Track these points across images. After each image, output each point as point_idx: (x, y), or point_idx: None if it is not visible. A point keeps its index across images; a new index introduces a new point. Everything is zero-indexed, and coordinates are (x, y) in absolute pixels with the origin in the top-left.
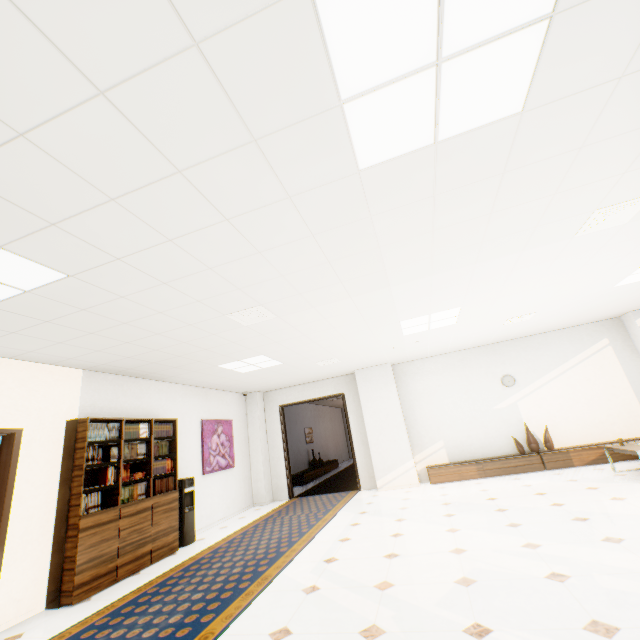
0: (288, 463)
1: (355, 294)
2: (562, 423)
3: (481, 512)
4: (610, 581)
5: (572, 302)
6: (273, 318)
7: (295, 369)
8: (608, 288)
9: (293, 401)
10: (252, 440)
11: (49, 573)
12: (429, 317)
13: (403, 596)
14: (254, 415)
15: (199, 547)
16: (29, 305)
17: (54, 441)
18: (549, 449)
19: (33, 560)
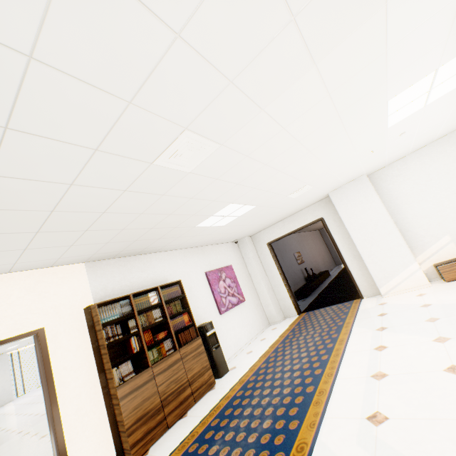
0: (288, 287)
1: (322, 52)
2: None
3: None
4: None
5: None
6: (216, 149)
7: (269, 209)
8: None
9: (277, 237)
10: (253, 276)
11: (111, 433)
12: (433, 77)
13: None
14: (248, 256)
15: (231, 380)
16: None
17: (78, 328)
18: None
19: (93, 428)
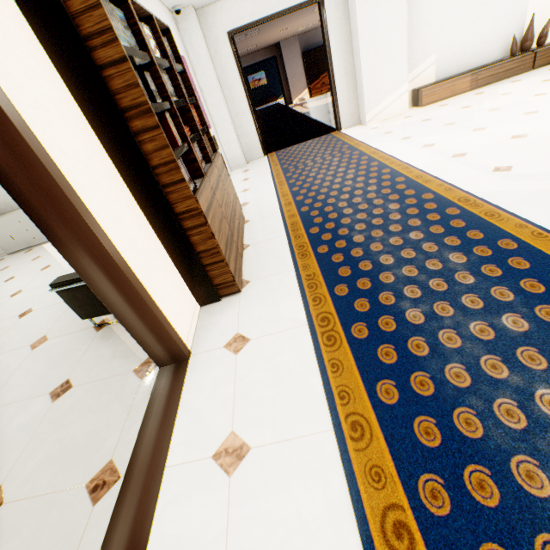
0: (255, 117)
1: None
2: None
3: None
4: None
5: None
6: None
7: None
8: None
9: (248, 21)
10: (207, 93)
11: (181, 277)
12: None
13: None
14: (199, 52)
15: (265, 209)
16: None
17: (26, 49)
18: (540, 46)
19: (161, 271)
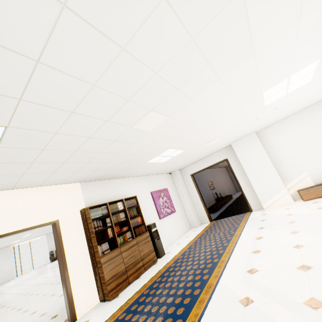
0: (204, 204)
1: (223, 75)
2: None
3: None
4: None
5: None
6: (165, 119)
7: (193, 152)
8: None
9: (197, 170)
10: (181, 196)
11: (96, 285)
12: (288, 81)
13: None
14: (178, 183)
15: (167, 258)
16: (10, 156)
17: (77, 222)
18: None
19: (86, 280)
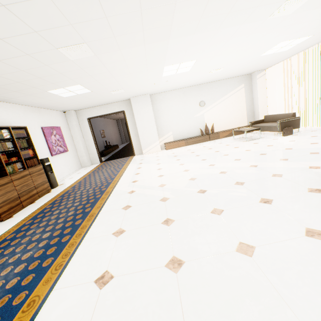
0: (97, 147)
1: (148, 42)
2: (219, 122)
3: (190, 157)
4: (239, 171)
5: (241, 63)
6: (92, 56)
7: (97, 96)
8: (258, 56)
9: (95, 115)
10: (74, 137)
11: None
12: (179, 65)
13: (171, 187)
14: (73, 124)
15: (63, 187)
16: None
17: None
18: (212, 133)
19: None
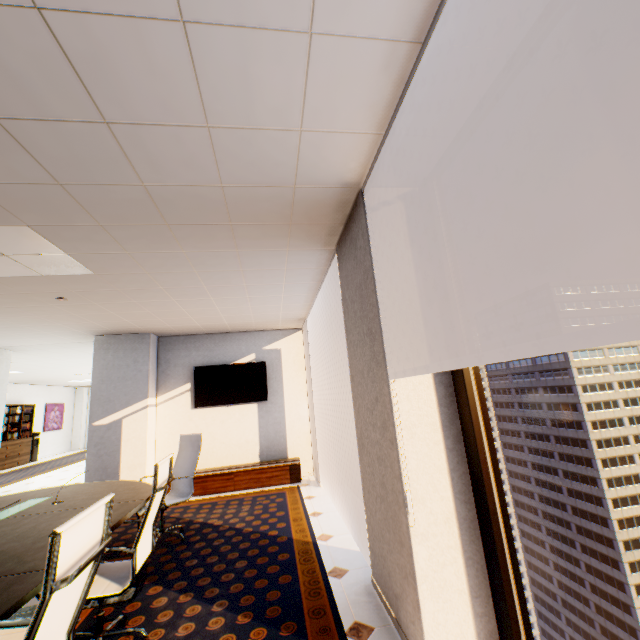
0: None
1: None
2: None
3: None
4: None
5: None
6: None
7: None
8: None
9: None
10: (77, 414)
11: None
12: None
13: None
14: (81, 400)
15: (42, 461)
16: None
17: None
18: None
19: None
